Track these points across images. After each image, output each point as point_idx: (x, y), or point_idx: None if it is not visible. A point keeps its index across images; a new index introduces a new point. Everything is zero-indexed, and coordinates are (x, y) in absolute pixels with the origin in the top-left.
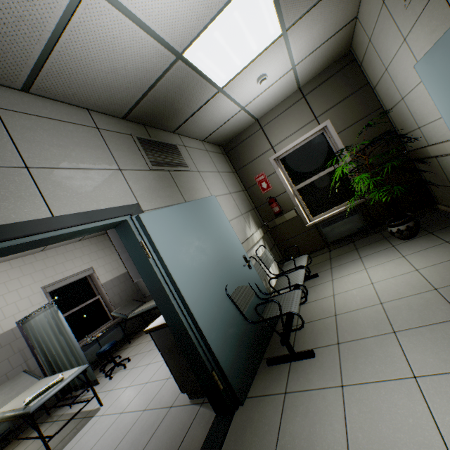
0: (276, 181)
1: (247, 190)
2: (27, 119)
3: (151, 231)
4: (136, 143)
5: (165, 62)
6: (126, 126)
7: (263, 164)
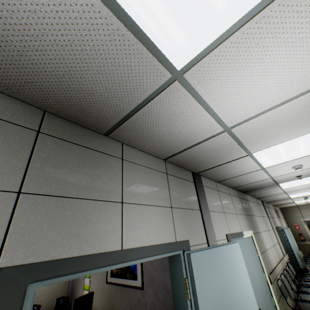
0: (302, 228)
1: (288, 226)
2: (271, 209)
3: (285, 232)
4: (275, 211)
5: (290, 202)
6: (273, 207)
7: (297, 220)
